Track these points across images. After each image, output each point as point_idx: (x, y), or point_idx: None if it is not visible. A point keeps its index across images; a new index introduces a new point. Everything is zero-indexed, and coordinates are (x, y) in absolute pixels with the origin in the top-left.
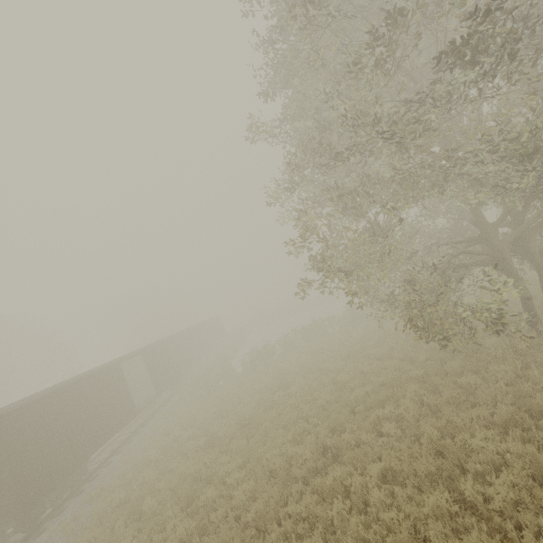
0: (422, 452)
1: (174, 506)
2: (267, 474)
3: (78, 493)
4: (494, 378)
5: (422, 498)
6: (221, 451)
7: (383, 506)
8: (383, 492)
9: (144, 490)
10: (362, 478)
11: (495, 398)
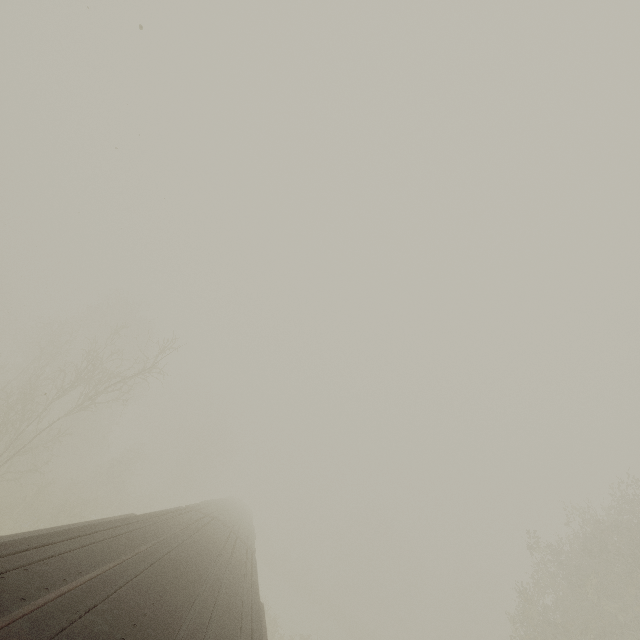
0: None
1: None
2: None
3: None
4: None
5: None
6: None
7: None
8: None
9: None
10: None
11: None
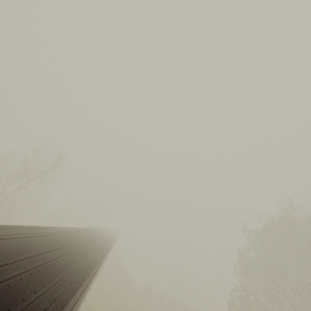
0: None
1: None
2: None
3: None
4: None
5: None
6: None
7: None
8: None
9: None
10: None
11: None
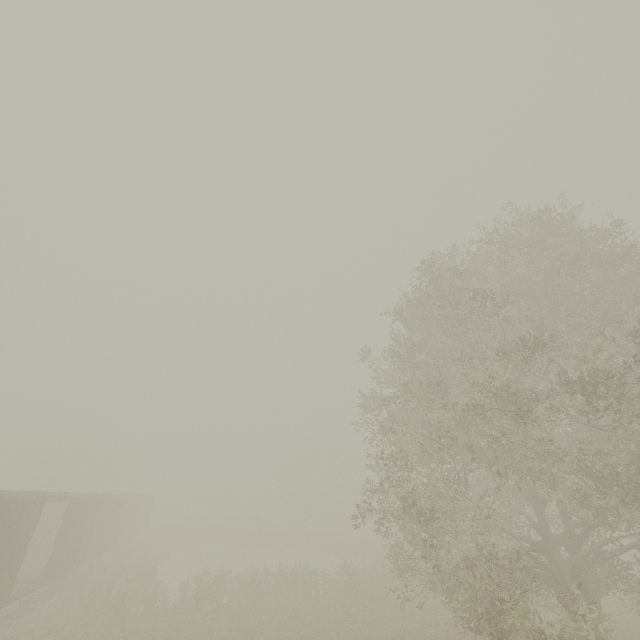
0: None
1: None
2: None
3: None
4: None
5: None
6: None
7: None
8: None
9: None
10: None
11: None
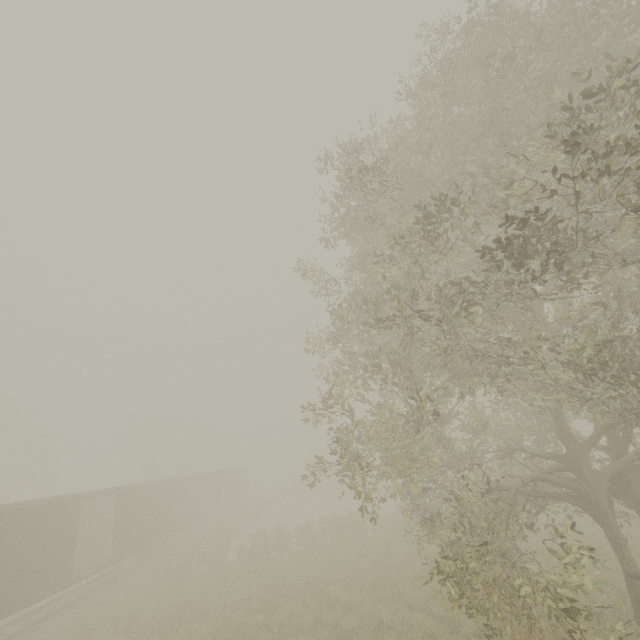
0: None
1: None
2: None
3: None
4: None
5: None
6: None
7: None
8: None
9: None
10: None
11: None
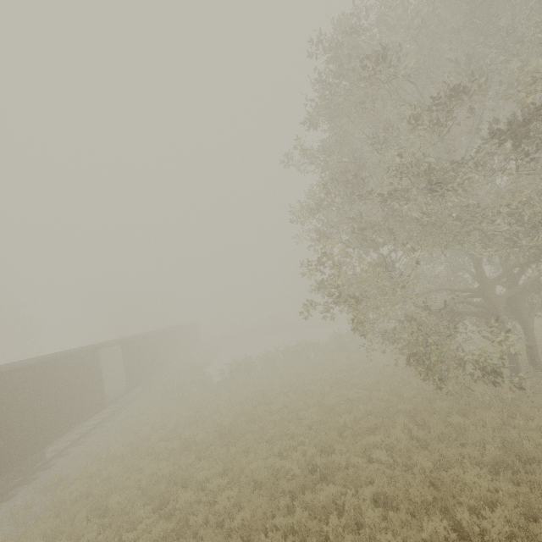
0: (416, 481)
1: (146, 505)
2: (252, 485)
3: (30, 480)
4: (481, 422)
5: (420, 523)
6: (197, 457)
7: (377, 529)
8: (377, 515)
9: (111, 486)
10: (355, 498)
11: (483, 440)
